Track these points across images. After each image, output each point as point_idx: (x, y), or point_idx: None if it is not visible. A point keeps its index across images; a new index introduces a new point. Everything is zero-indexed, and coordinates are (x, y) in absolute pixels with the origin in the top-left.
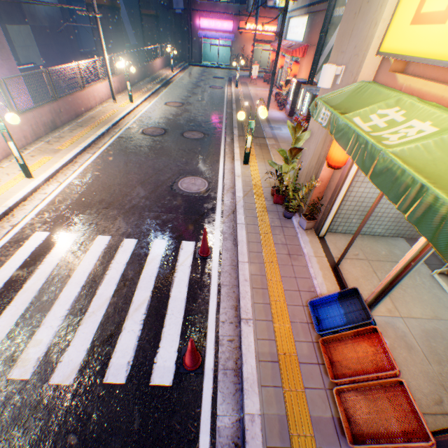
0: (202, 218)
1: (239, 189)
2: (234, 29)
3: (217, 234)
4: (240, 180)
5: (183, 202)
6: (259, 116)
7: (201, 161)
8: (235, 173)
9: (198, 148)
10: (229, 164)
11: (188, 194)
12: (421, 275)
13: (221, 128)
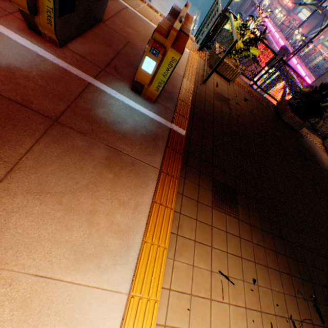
0: None
1: None
2: None
3: None
4: None
5: None
6: None
7: None
8: None
9: None
10: None
11: None
12: None
13: None
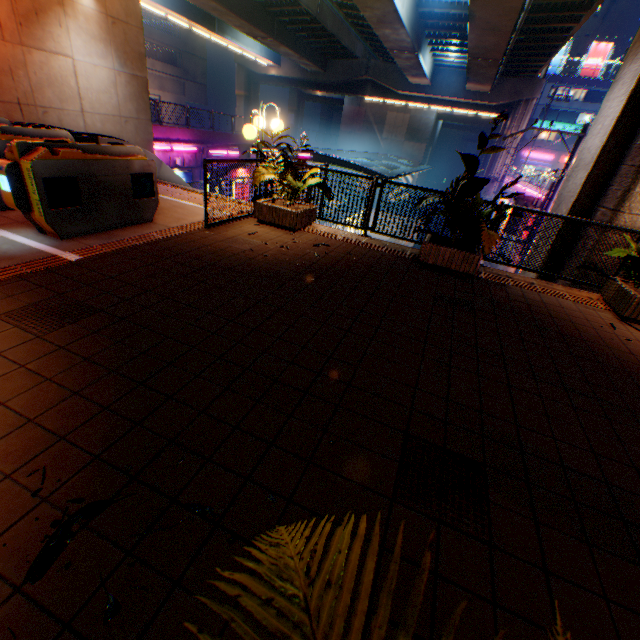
0: None
1: None
2: (552, 160)
3: None
4: None
5: None
6: None
7: None
8: None
9: None
10: None
11: None
12: None
13: None
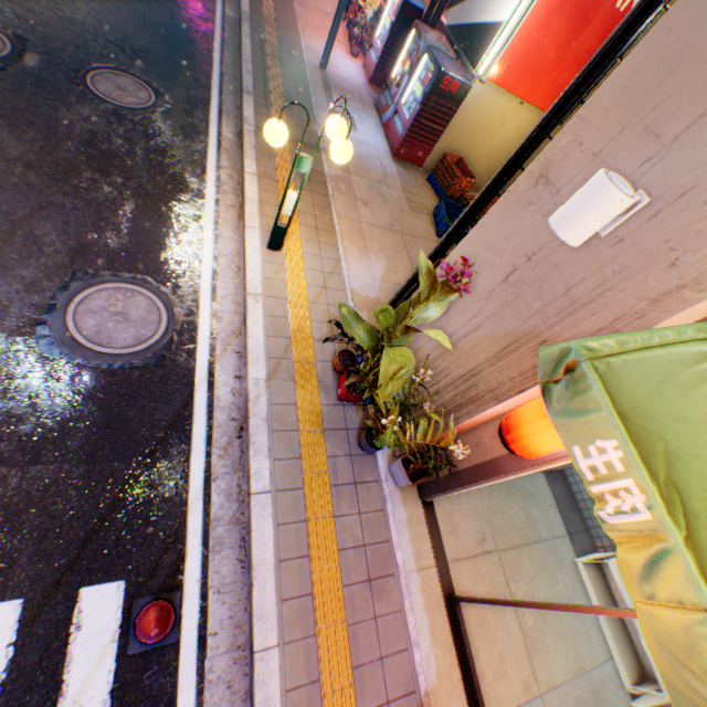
0: (150, 467)
1: (258, 349)
2: None
3: (195, 531)
4: (260, 311)
5: (85, 404)
6: (307, 63)
7: (149, 213)
8: (247, 285)
9: (138, 151)
10: (232, 236)
11: (103, 363)
12: (563, 566)
13: (209, 79)
